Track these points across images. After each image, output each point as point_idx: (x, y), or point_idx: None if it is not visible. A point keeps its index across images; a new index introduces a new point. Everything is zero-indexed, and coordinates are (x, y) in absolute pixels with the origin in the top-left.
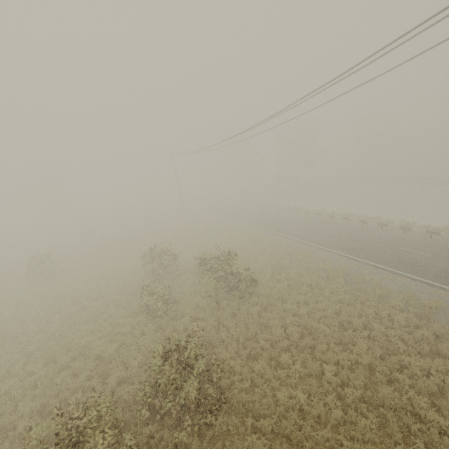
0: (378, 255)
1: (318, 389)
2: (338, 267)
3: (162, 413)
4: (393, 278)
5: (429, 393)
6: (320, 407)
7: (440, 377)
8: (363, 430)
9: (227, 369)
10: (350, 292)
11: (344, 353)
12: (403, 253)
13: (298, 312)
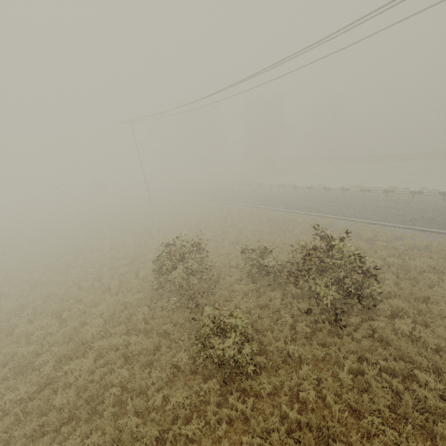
0: None
1: None
2: (435, 243)
3: None
4: None
5: None
6: None
7: None
8: None
9: None
10: None
11: None
12: None
13: None
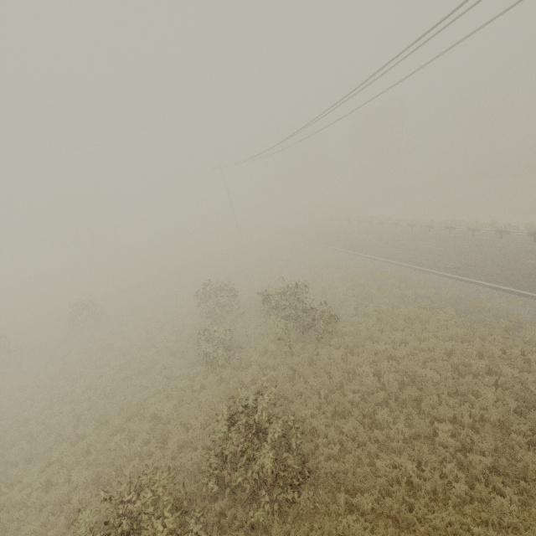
0: (499, 272)
1: (430, 455)
2: (444, 293)
3: (233, 486)
4: (523, 303)
5: None
6: (435, 480)
7: None
8: (498, 511)
9: (308, 430)
10: (463, 324)
11: (463, 406)
12: (535, 268)
13: (394, 354)
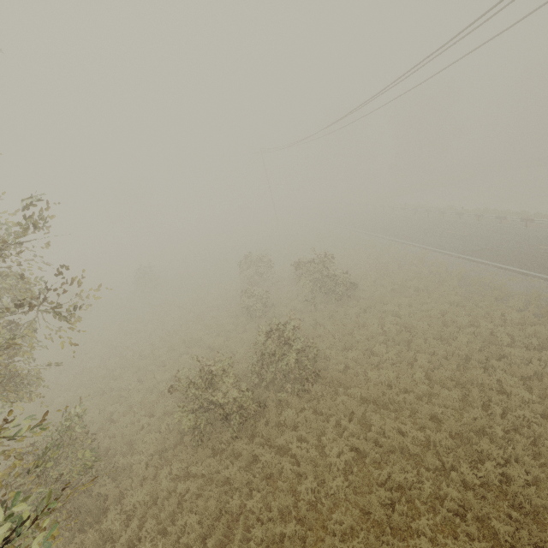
0: (510, 255)
1: (407, 370)
2: (454, 270)
3: (267, 382)
4: (521, 280)
5: (525, 379)
6: (407, 382)
7: (541, 366)
8: (445, 399)
9: (323, 356)
10: (464, 295)
11: (442, 346)
12: (544, 252)
13: (399, 313)
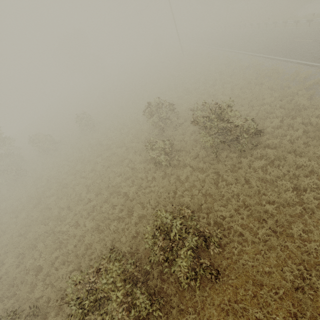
0: None
1: None
2: None
3: None
4: None
5: None
6: None
7: None
8: None
9: (226, 226)
10: None
11: None
12: None
13: (317, 170)
